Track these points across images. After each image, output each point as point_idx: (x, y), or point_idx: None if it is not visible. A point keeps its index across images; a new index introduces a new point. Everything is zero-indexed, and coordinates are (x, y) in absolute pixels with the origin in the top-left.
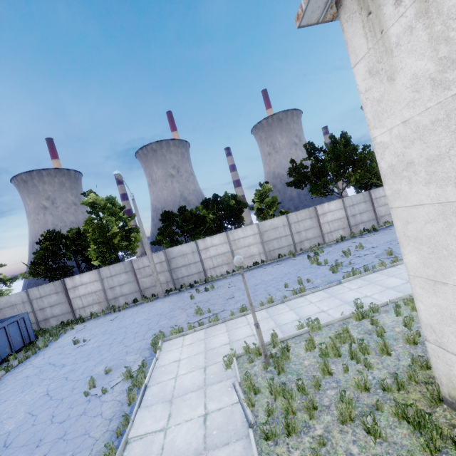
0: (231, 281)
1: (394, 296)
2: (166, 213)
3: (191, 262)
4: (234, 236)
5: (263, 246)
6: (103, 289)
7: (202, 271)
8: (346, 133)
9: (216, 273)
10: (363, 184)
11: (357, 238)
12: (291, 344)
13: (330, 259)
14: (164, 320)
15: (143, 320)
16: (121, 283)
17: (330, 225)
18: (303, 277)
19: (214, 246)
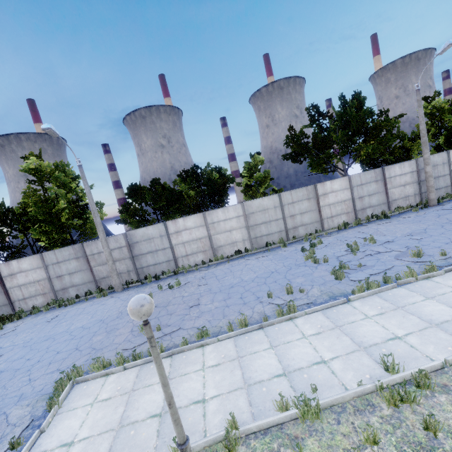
0: (204, 275)
1: (449, 347)
2: (133, 186)
3: (158, 248)
4: (212, 218)
5: (248, 232)
6: (48, 278)
7: (172, 260)
8: (360, 93)
9: (189, 262)
10: (372, 160)
11: (364, 226)
12: (262, 451)
13: (330, 255)
14: (101, 335)
15: (79, 328)
16: (71, 271)
17: (332, 208)
18: (295, 281)
19: (187, 230)
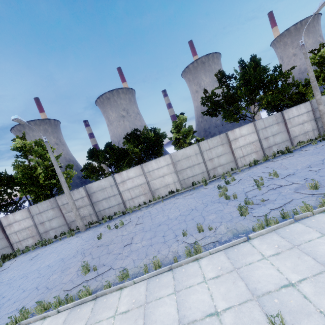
0: (143, 214)
1: None
2: (91, 150)
3: (110, 195)
4: (148, 168)
5: (177, 176)
6: (34, 225)
7: (121, 203)
8: (255, 56)
9: (134, 203)
10: (274, 106)
11: (270, 161)
12: None
13: (240, 191)
14: (57, 274)
15: (46, 266)
16: (49, 218)
17: (243, 149)
18: (208, 218)
19: (130, 179)
